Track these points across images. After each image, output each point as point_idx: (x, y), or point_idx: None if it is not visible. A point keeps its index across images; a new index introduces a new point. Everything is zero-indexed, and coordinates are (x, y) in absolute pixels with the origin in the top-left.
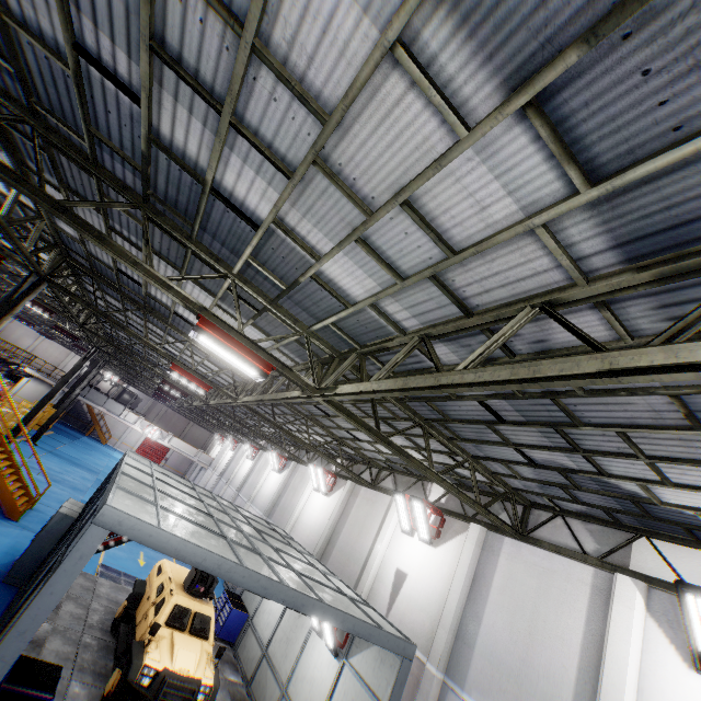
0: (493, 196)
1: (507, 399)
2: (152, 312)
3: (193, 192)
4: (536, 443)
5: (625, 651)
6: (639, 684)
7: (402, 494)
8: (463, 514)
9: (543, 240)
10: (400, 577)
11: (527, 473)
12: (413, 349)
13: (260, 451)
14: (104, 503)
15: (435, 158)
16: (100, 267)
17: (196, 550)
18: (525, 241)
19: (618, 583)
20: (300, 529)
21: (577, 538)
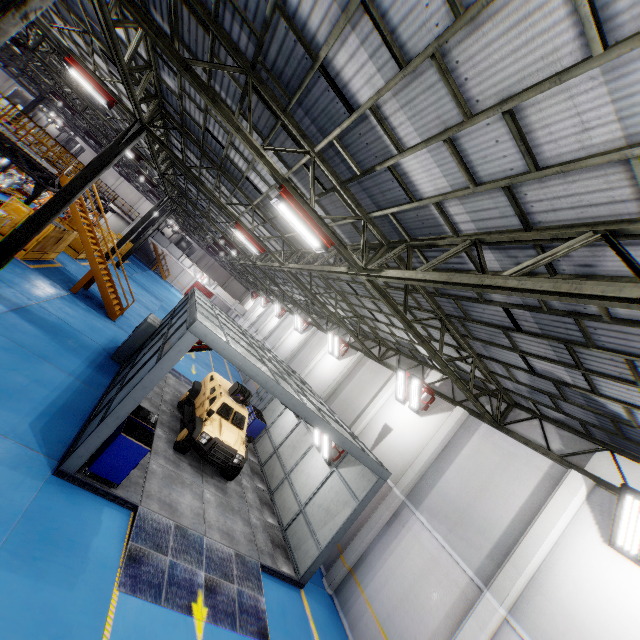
0: (600, 119)
1: (532, 311)
2: (226, 174)
3: (301, 66)
4: (542, 354)
5: (556, 519)
6: (557, 541)
7: (404, 371)
8: (452, 398)
9: (633, 171)
10: (386, 430)
11: (522, 378)
12: (462, 251)
13: (286, 313)
14: (195, 319)
15: (557, 71)
16: (189, 124)
17: (252, 367)
18: (614, 169)
19: (569, 476)
20: (312, 379)
21: (547, 438)
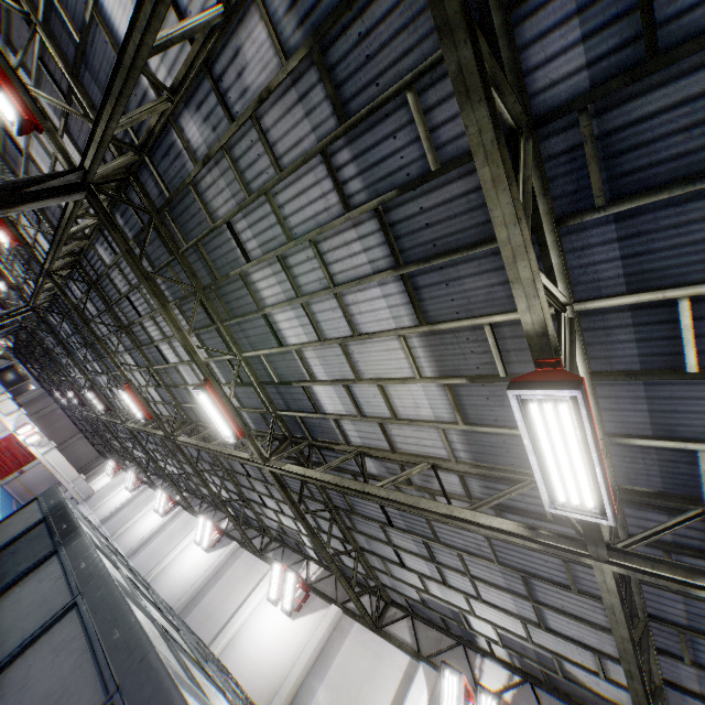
0: None
1: None
2: (209, 299)
3: None
4: None
5: None
6: None
7: (461, 674)
8: None
9: None
10: None
11: None
12: None
13: (178, 507)
14: None
15: None
16: (182, 209)
17: None
18: None
19: None
20: (235, 660)
21: None
